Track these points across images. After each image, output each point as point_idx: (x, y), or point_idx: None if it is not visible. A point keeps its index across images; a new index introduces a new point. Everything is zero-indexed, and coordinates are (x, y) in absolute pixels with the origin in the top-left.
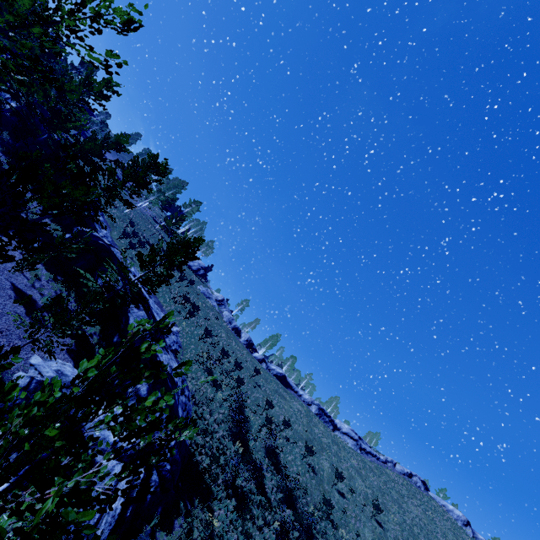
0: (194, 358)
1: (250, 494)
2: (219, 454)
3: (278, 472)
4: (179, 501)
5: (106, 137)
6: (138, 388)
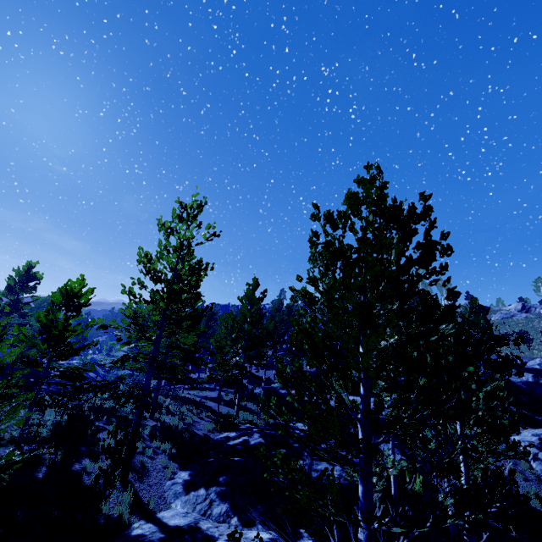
0: None
1: None
2: None
3: None
4: None
5: None
6: None
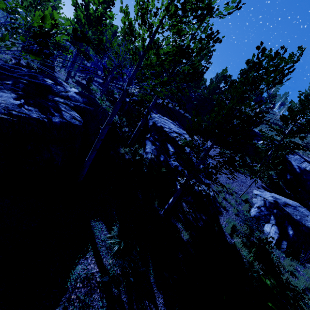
0: None
1: None
2: None
3: None
4: None
5: (217, 77)
6: None
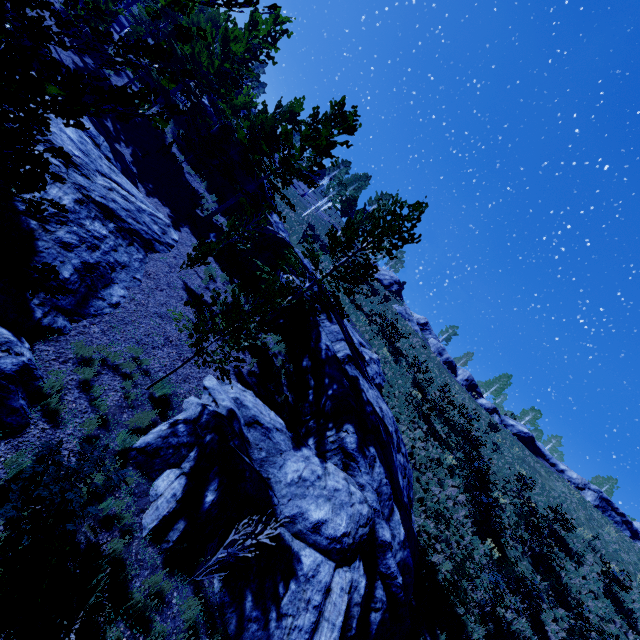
0: (404, 398)
1: (521, 636)
2: (465, 558)
3: (561, 603)
4: (416, 634)
5: (278, 107)
6: (343, 438)
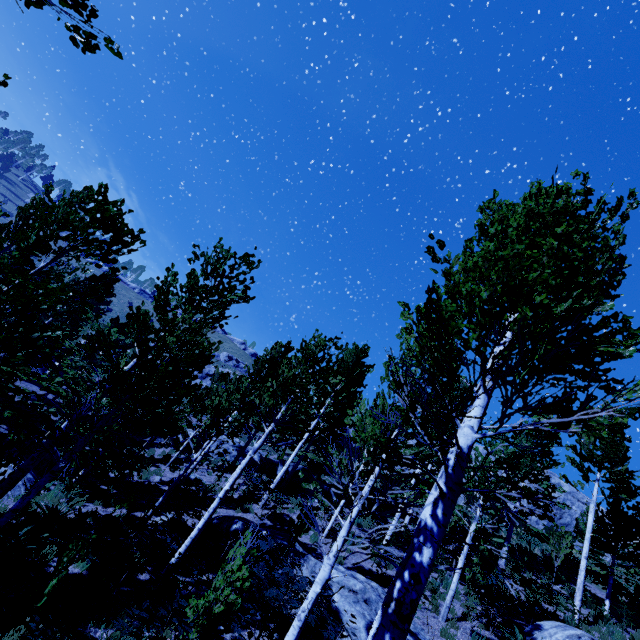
0: None
1: None
2: None
3: None
4: None
5: None
6: None
